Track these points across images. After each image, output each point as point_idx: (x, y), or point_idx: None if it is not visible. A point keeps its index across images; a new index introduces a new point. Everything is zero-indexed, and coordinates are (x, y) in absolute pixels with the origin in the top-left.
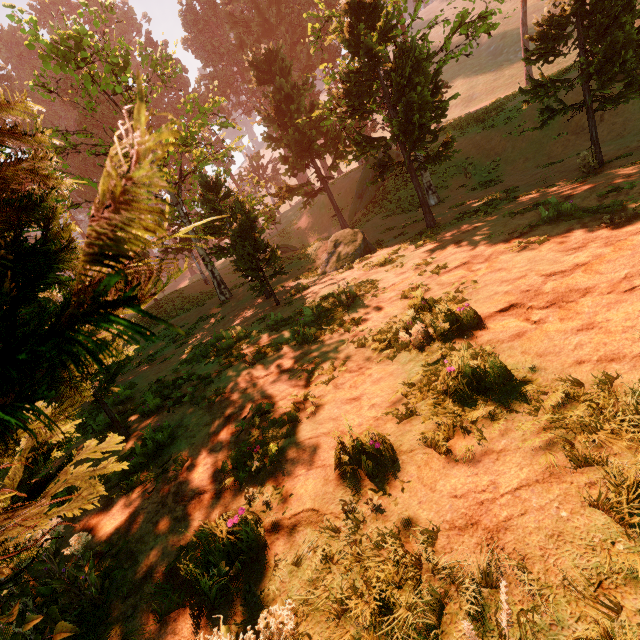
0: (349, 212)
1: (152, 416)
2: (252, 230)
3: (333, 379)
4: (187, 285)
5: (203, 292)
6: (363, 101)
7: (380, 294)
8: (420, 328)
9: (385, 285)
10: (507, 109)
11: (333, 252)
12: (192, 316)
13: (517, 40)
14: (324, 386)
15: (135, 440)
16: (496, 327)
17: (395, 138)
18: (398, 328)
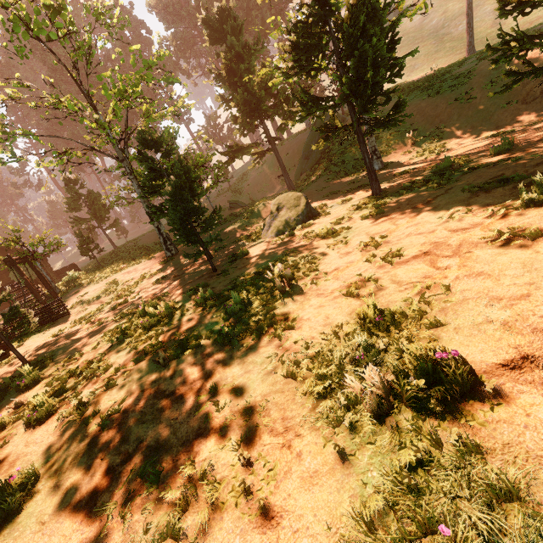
0: (295, 172)
1: (37, 429)
2: (192, 191)
3: (247, 441)
4: (145, 234)
5: (157, 243)
6: (311, 56)
7: (321, 281)
8: (378, 380)
9: (327, 268)
10: (453, 76)
11: (275, 216)
12: (138, 270)
13: (458, 14)
14: (232, 454)
15: None
16: (511, 409)
17: (344, 99)
18: (343, 354)
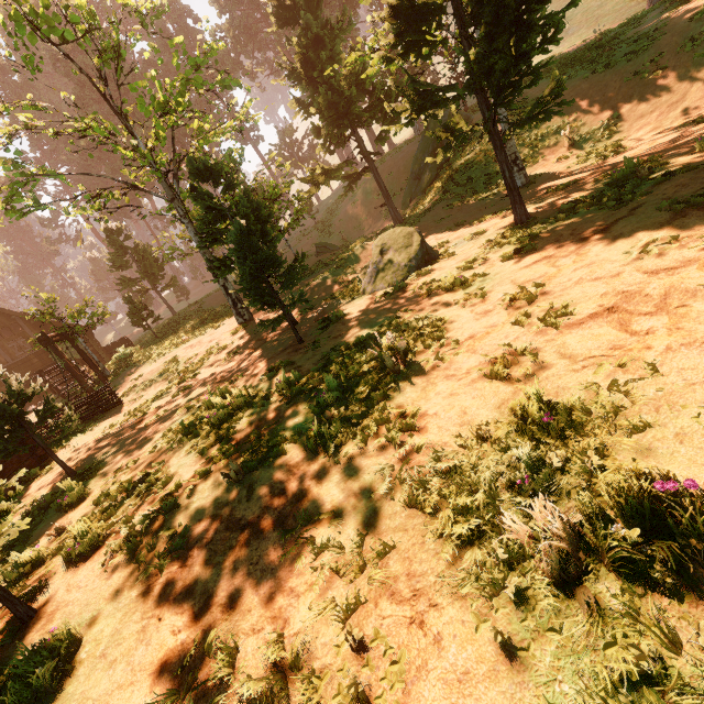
0: (403, 198)
1: (81, 566)
2: (264, 235)
3: (356, 608)
4: (210, 294)
5: (226, 305)
6: (421, 26)
7: (450, 356)
8: (558, 524)
9: (457, 335)
10: (630, 39)
11: (379, 262)
12: (204, 344)
13: None
14: (336, 628)
15: (33, 634)
16: None
17: (471, 86)
18: (493, 473)
